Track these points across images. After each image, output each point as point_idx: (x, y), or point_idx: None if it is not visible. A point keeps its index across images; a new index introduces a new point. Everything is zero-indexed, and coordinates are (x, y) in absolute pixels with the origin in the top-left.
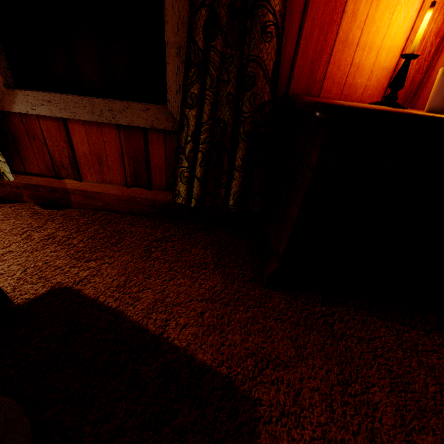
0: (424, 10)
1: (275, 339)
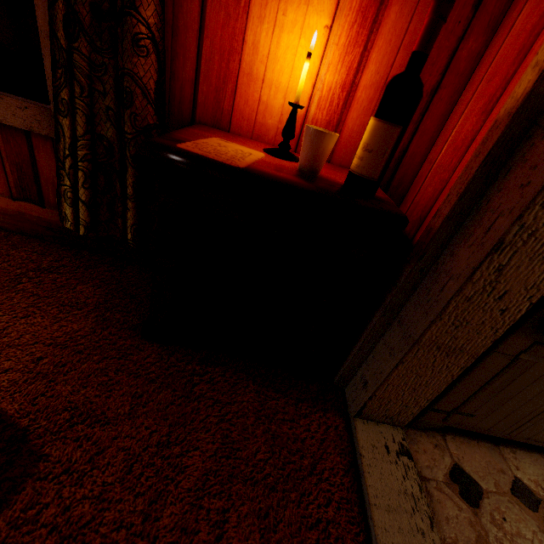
0: (327, 59)
1: (114, 394)
